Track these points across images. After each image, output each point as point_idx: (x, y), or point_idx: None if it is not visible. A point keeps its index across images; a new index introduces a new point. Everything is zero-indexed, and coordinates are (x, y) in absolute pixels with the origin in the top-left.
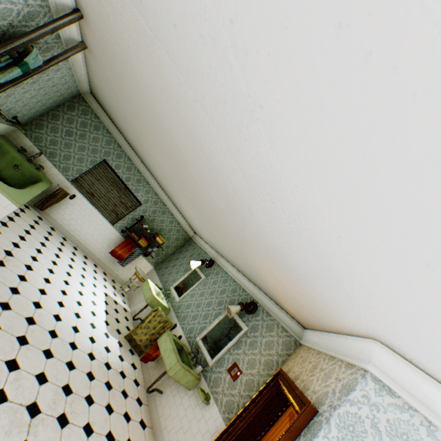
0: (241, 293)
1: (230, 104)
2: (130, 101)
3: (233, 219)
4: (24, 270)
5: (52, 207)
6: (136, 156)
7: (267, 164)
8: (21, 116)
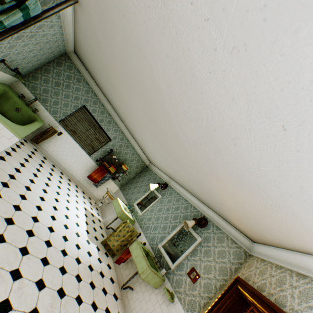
0: (192, 210)
1: (277, 3)
2: (114, 48)
3: (204, 150)
4: (24, 190)
5: (44, 141)
6: (107, 102)
7: (305, 81)
8: (21, 68)
